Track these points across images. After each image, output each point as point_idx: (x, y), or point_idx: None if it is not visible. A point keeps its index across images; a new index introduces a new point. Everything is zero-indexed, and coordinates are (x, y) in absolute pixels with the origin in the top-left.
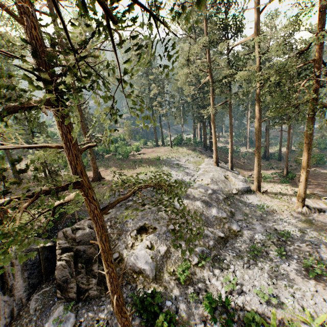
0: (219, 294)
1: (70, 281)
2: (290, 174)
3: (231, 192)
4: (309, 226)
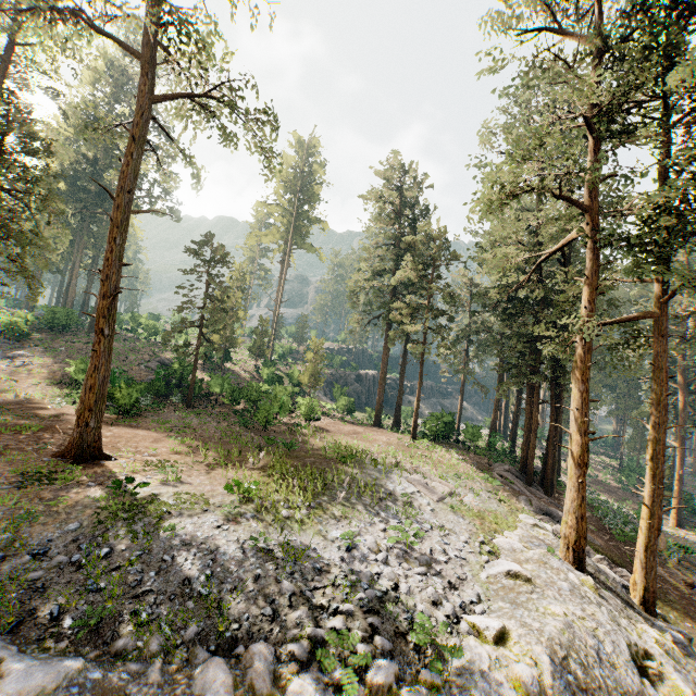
0: None
1: None
2: None
3: None
4: None
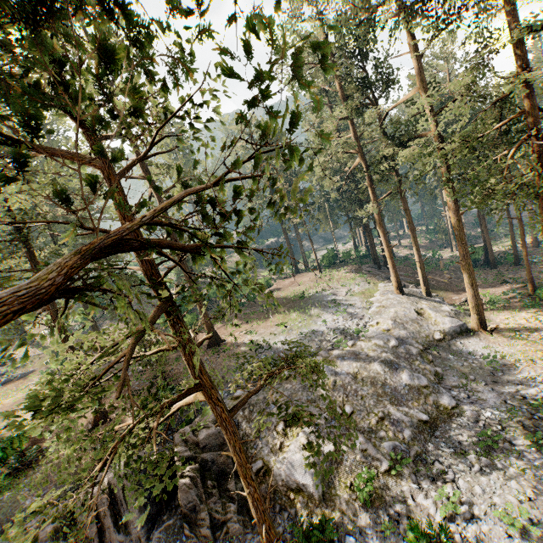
0: (433, 522)
1: (200, 509)
2: (539, 291)
3: (431, 338)
4: None
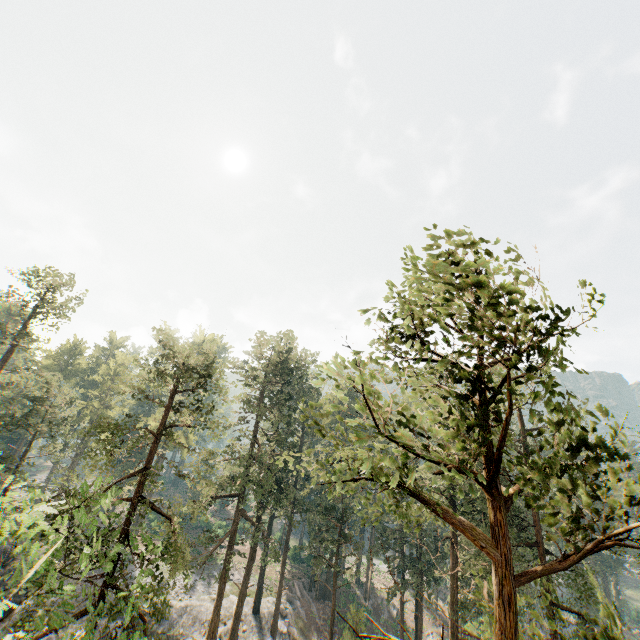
0: None
1: None
2: None
3: (183, 638)
4: None
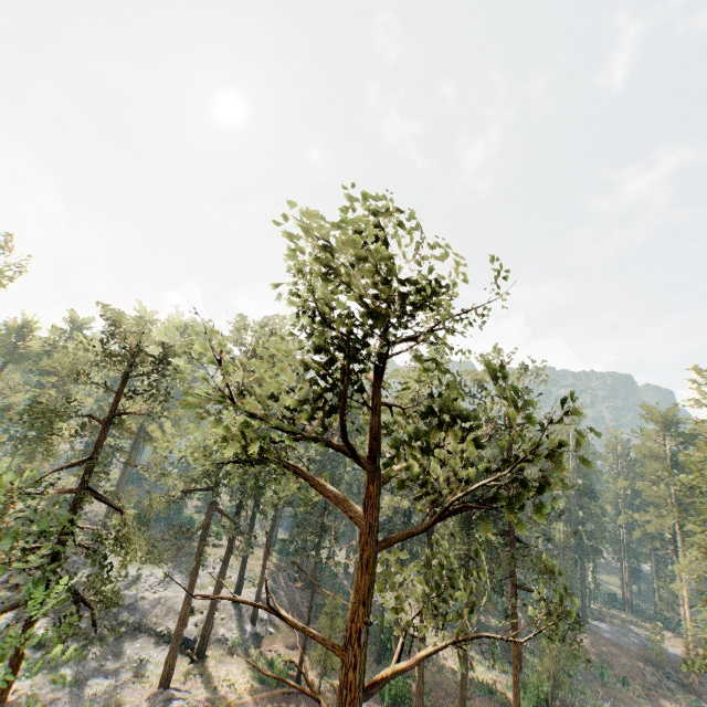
0: None
1: None
2: (278, 669)
3: (156, 627)
4: (111, 701)
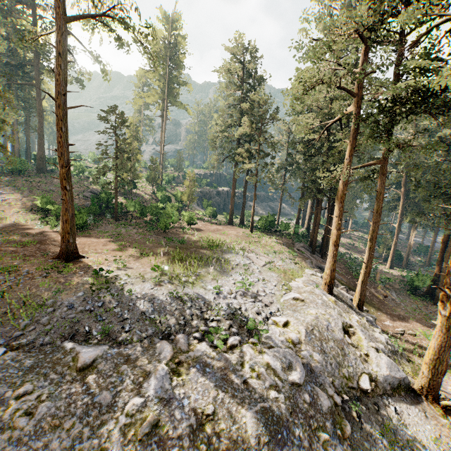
0: None
1: None
2: None
3: (355, 382)
4: None
